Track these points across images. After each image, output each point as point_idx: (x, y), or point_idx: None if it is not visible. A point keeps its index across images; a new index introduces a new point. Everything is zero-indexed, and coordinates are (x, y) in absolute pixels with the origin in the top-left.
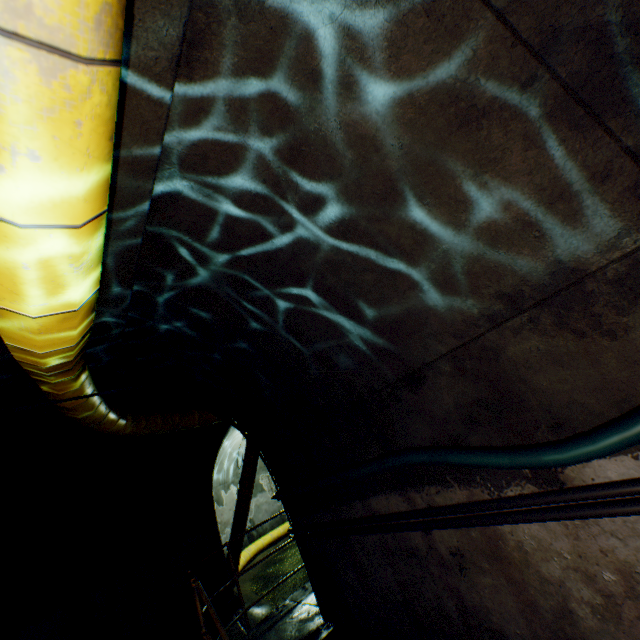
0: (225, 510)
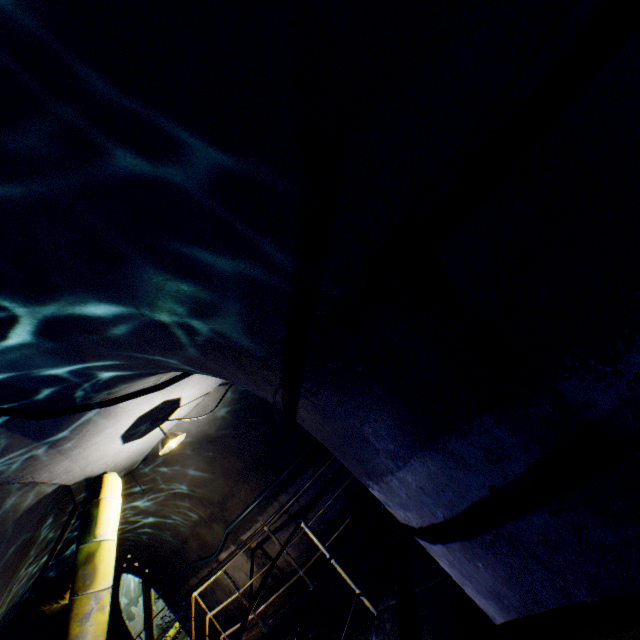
0: (136, 623)
